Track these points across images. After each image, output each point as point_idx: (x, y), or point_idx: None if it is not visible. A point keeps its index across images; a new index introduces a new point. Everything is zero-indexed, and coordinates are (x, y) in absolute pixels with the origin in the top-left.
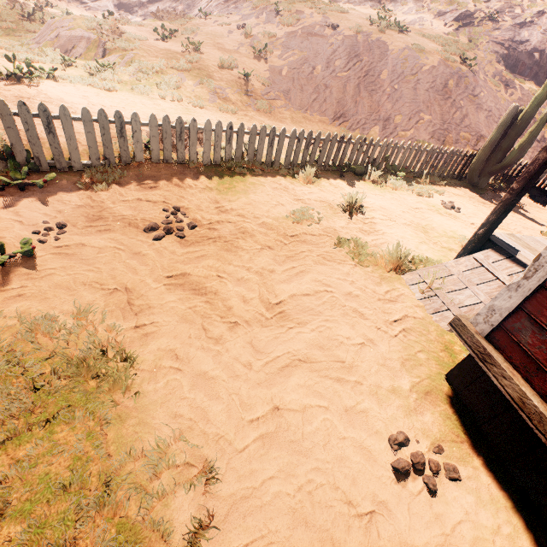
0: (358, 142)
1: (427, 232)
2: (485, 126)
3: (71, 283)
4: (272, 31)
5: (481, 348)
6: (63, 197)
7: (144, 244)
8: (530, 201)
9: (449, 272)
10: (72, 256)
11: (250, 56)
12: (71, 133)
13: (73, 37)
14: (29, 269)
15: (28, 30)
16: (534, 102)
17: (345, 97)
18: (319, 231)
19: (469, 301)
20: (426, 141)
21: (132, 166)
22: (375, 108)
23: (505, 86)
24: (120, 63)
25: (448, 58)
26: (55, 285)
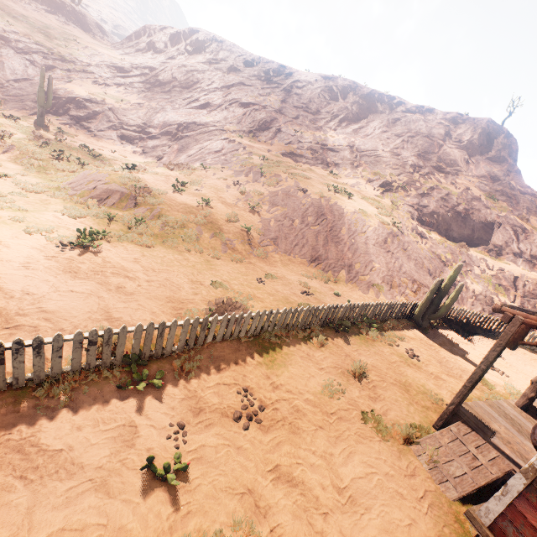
0: (346, 306)
1: (408, 390)
2: (415, 271)
3: (214, 491)
4: (259, 189)
5: (488, 536)
6: (169, 390)
7: (239, 435)
8: (456, 335)
9: (439, 443)
10: (201, 460)
11: (246, 210)
12: (173, 334)
13: (108, 190)
14: (183, 481)
15: (58, 169)
16: (450, 279)
17: (318, 245)
18: (346, 404)
19: (458, 472)
20: (380, 284)
21: (203, 347)
22: (340, 256)
23: (420, 237)
24: (150, 216)
25: (384, 222)
26: (205, 495)
